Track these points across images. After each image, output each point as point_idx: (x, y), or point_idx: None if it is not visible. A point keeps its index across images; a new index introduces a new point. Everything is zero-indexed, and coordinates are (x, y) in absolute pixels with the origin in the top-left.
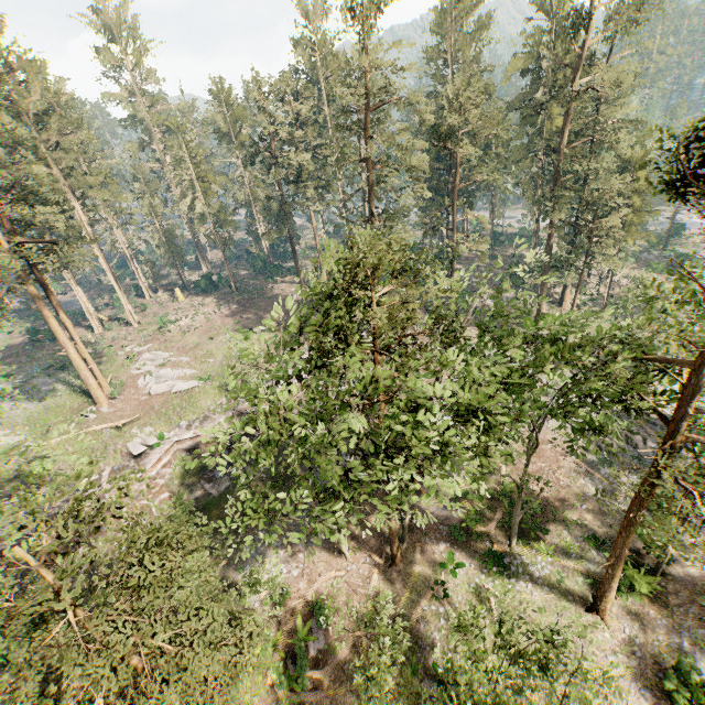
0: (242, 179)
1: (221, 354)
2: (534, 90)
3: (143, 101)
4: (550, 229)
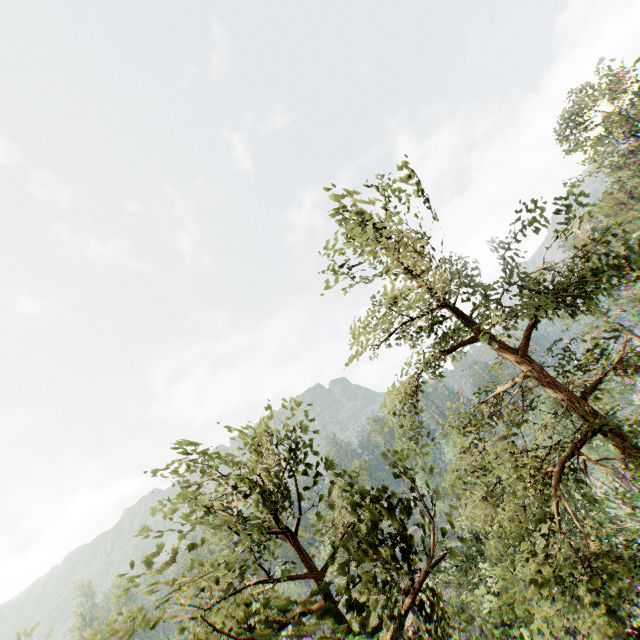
0: None
1: None
2: None
3: None
4: None
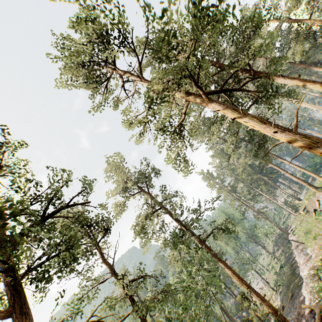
0: None
1: None
2: None
3: None
4: None
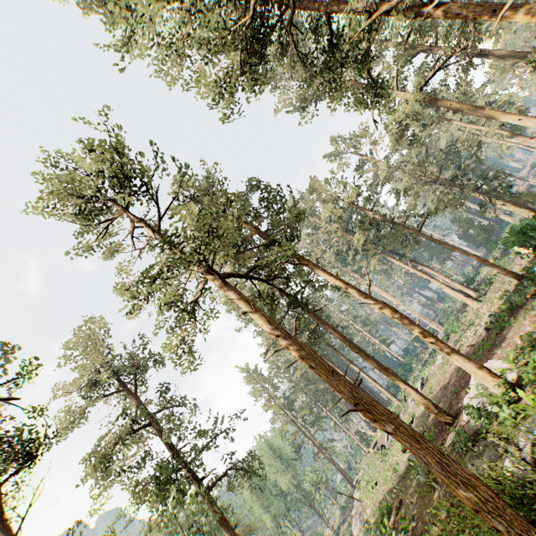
0: None
1: None
2: None
3: None
4: None
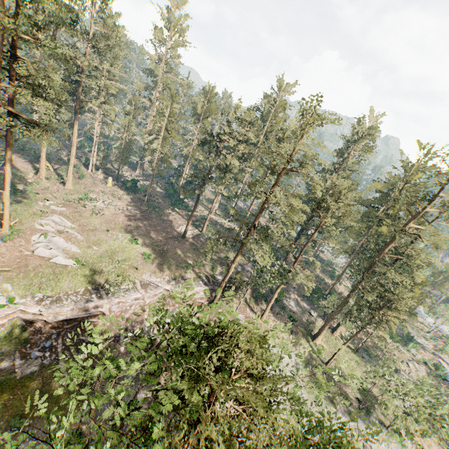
0: (192, 141)
1: (106, 247)
2: (379, 204)
3: (164, 67)
4: (352, 291)
